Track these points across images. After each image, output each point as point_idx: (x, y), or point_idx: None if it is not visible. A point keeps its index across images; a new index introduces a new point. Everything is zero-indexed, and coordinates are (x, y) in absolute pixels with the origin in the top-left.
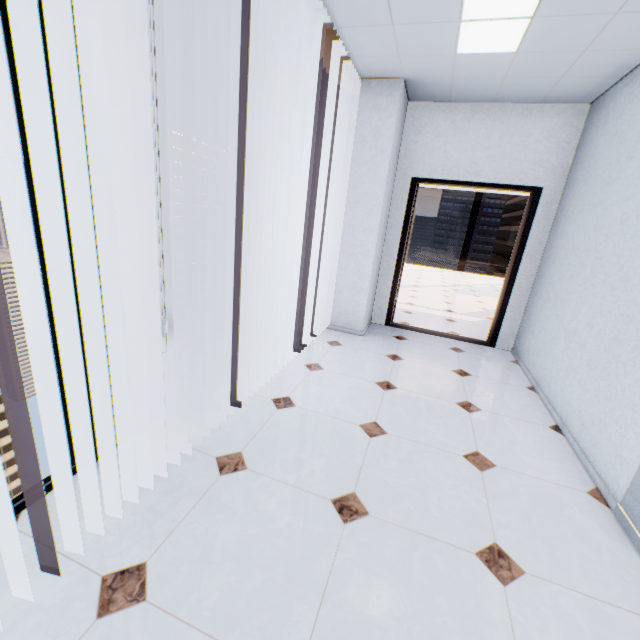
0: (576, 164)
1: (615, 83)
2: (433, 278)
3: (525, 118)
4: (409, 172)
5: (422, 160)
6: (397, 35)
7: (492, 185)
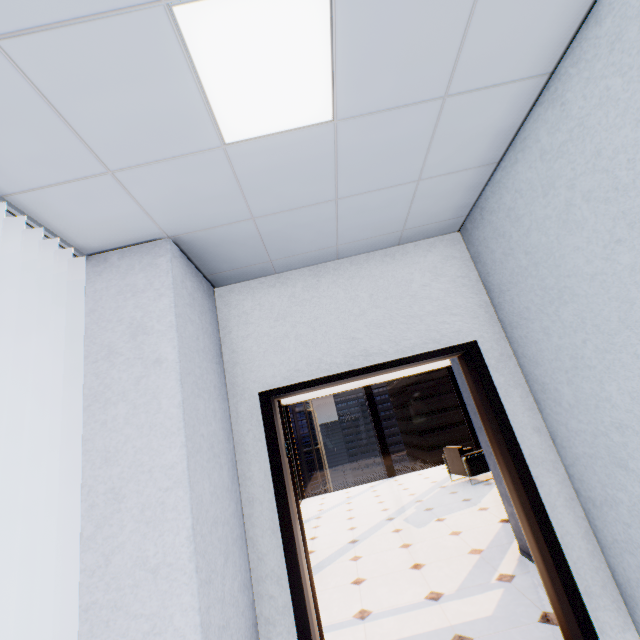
0: (502, 293)
1: (488, 179)
2: (369, 507)
3: (390, 264)
4: (251, 385)
5: (267, 359)
6: (45, 90)
7: (399, 361)
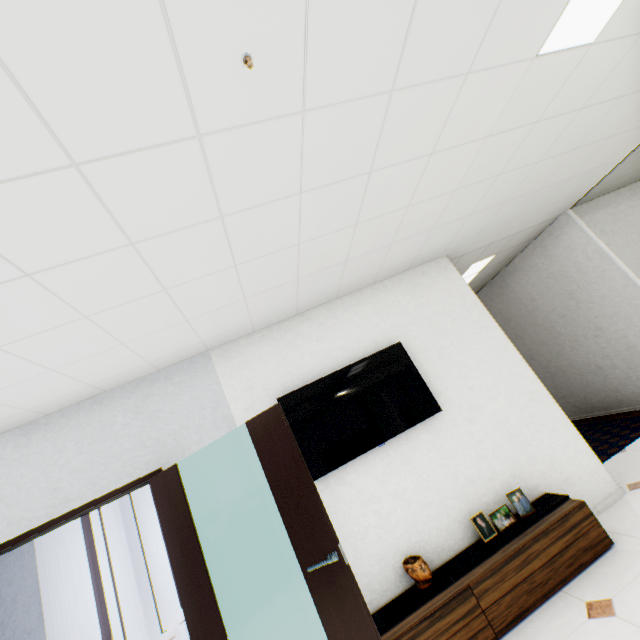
0: None
1: None
2: None
3: None
4: None
5: None
6: None
7: None
